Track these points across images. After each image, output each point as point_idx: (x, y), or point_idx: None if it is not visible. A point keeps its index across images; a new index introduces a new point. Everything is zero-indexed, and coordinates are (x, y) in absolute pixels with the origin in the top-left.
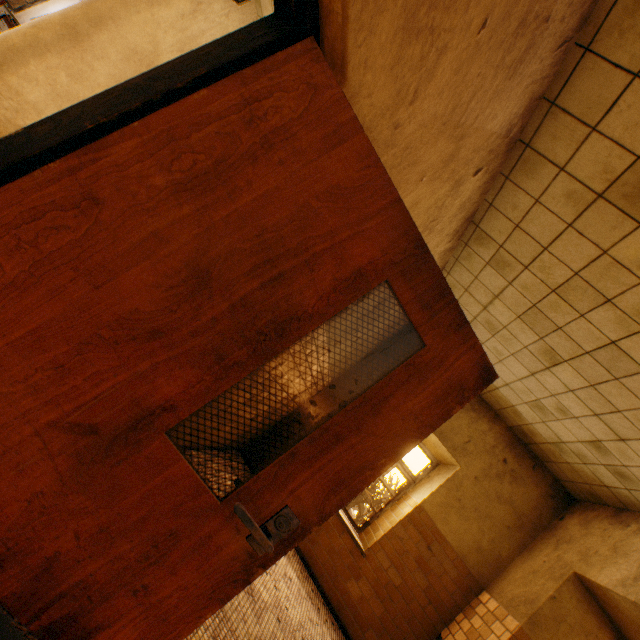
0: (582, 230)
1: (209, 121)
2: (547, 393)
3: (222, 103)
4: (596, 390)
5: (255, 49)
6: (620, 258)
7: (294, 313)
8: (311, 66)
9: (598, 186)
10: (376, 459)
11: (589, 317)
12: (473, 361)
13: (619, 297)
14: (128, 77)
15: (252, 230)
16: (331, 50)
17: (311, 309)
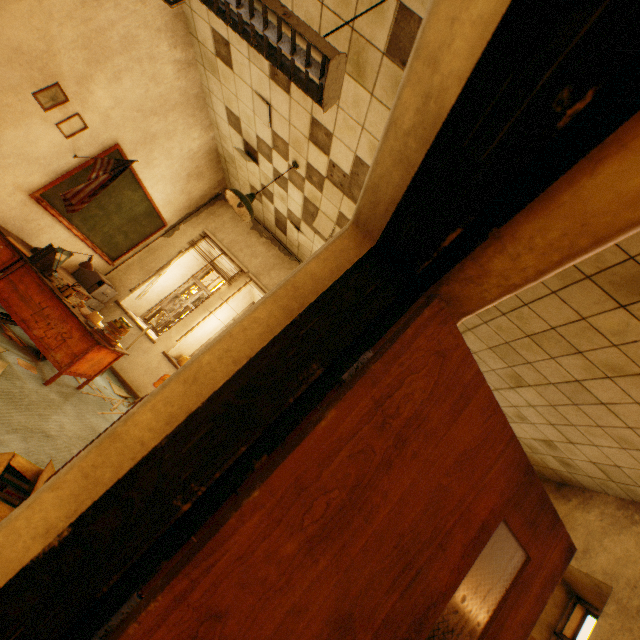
0: (565, 298)
1: (340, 445)
2: (509, 404)
3: (352, 416)
4: (555, 409)
5: (373, 319)
6: (597, 325)
7: (430, 600)
8: (439, 330)
9: (588, 270)
10: None
11: (559, 360)
12: (561, 548)
13: (590, 352)
14: (13, 84)
15: (389, 543)
16: (452, 297)
17: (444, 587)
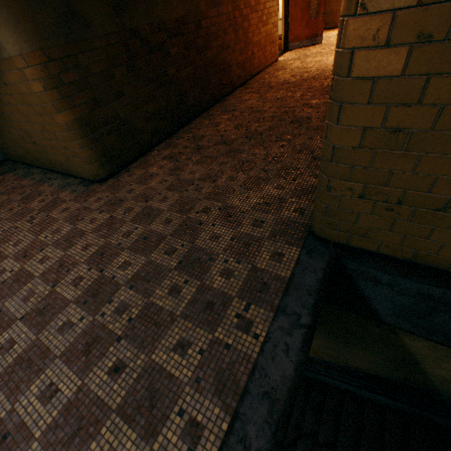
0: None
1: (291, 2)
2: None
3: (291, 0)
4: None
5: None
6: None
7: (308, 2)
8: None
9: None
10: (325, 0)
11: None
12: None
13: None
14: None
15: (300, 3)
16: None
17: (309, 0)
